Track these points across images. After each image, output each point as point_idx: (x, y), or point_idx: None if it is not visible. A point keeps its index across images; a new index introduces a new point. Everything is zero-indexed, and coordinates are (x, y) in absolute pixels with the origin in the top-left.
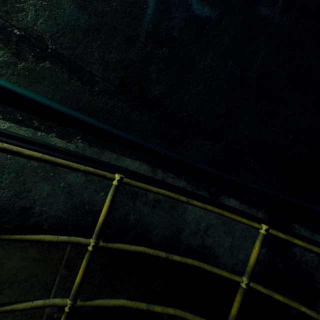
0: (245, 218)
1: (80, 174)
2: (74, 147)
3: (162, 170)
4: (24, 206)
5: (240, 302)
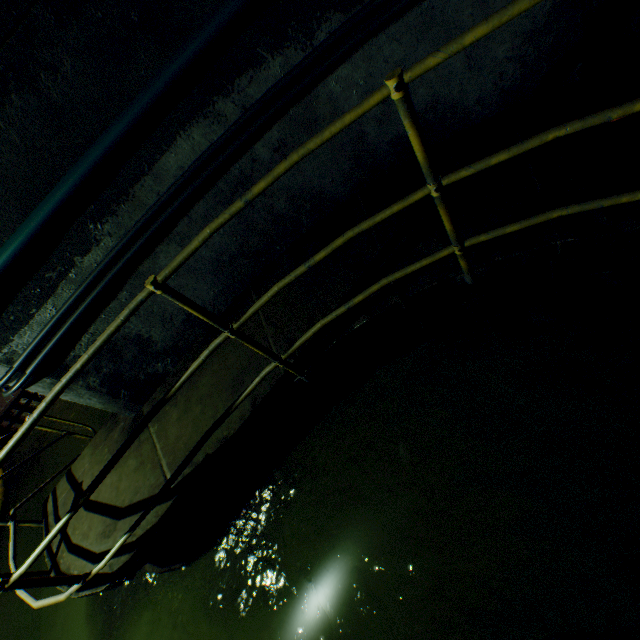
0: (349, 111)
1: (165, 249)
2: (110, 240)
3: (221, 96)
4: (183, 320)
5: (447, 214)
